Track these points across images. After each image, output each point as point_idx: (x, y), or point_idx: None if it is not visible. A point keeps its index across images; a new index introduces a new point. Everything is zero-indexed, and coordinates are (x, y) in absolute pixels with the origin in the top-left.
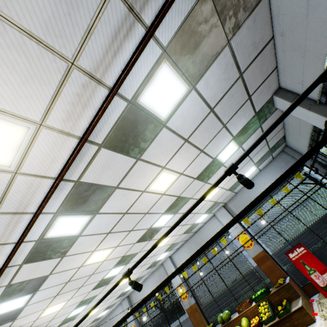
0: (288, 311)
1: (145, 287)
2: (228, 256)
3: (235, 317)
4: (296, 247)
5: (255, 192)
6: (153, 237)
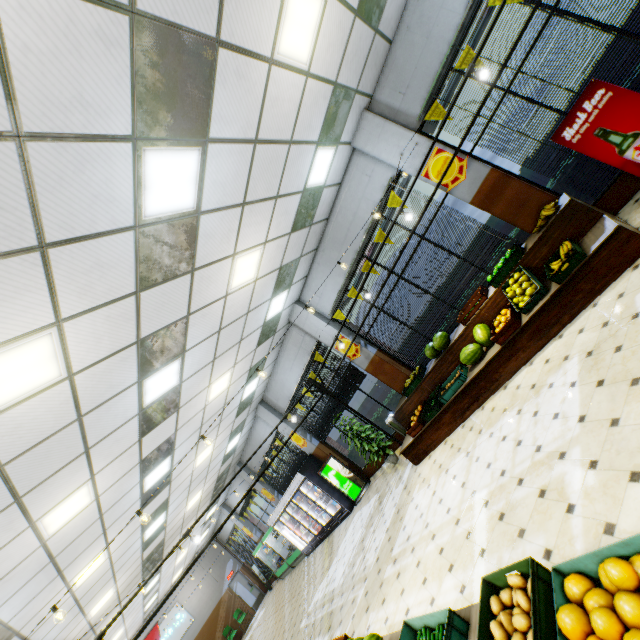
0: (582, 257)
1: (282, 374)
2: (414, 232)
3: (458, 334)
4: (581, 102)
5: (441, 3)
6: (194, 259)
